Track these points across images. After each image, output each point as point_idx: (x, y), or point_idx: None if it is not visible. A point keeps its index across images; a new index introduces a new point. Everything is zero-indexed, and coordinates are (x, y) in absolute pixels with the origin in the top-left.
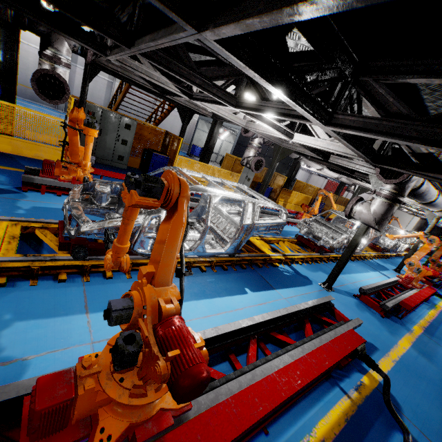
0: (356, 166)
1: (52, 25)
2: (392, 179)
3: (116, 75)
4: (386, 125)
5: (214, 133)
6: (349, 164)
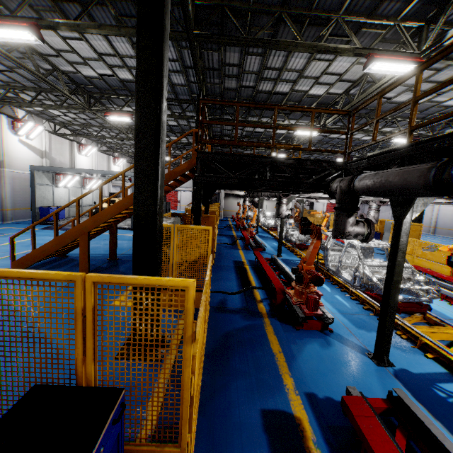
0: None
1: None
2: (385, 204)
3: None
4: None
5: None
6: None
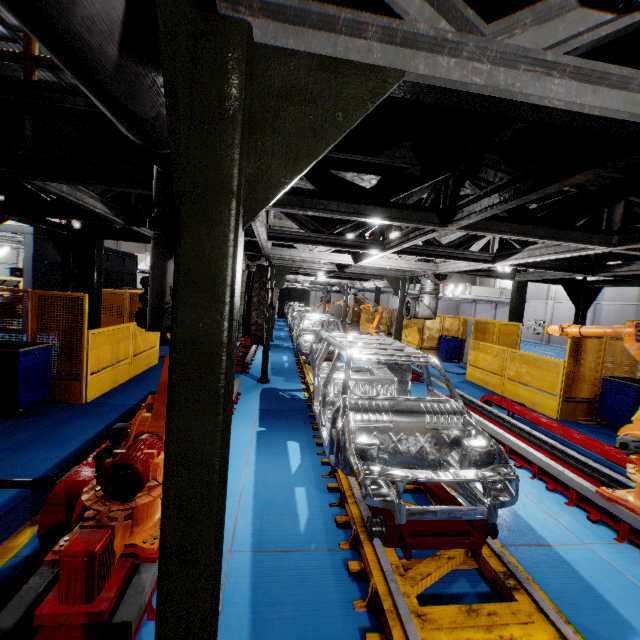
0: (370, 270)
1: None
2: (444, 280)
3: None
4: (533, 262)
5: (97, 262)
6: (363, 270)
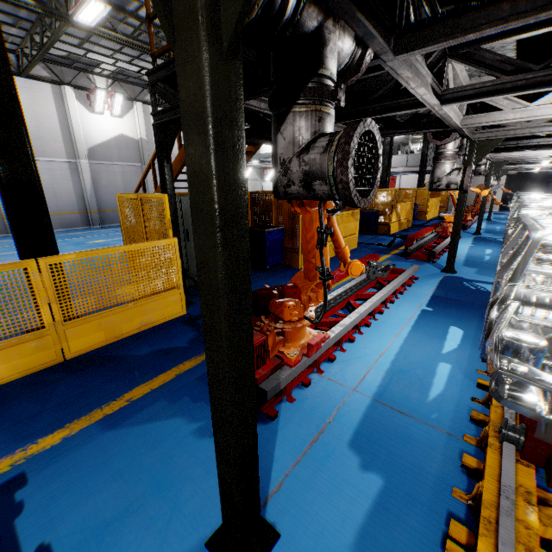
0: None
1: None
2: None
3: None
4: None
5: None
6: None
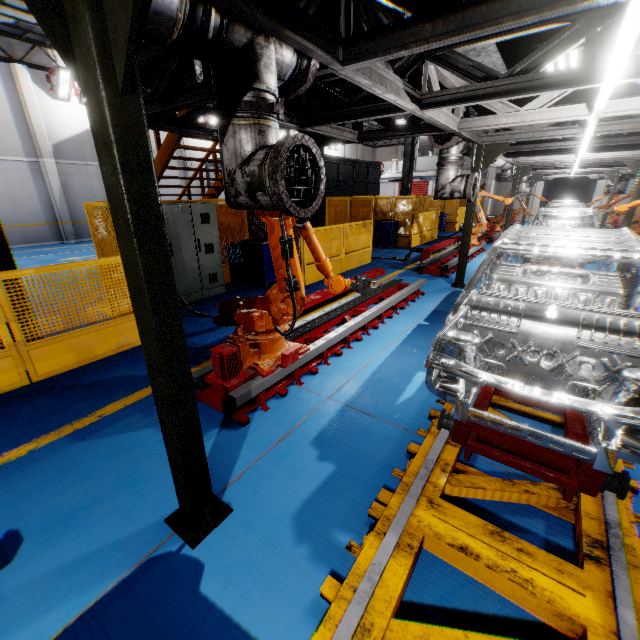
0: None
1: (265, 14)
2: None
3: (173, 128)
4: None
5: None
6: (635, 125)
